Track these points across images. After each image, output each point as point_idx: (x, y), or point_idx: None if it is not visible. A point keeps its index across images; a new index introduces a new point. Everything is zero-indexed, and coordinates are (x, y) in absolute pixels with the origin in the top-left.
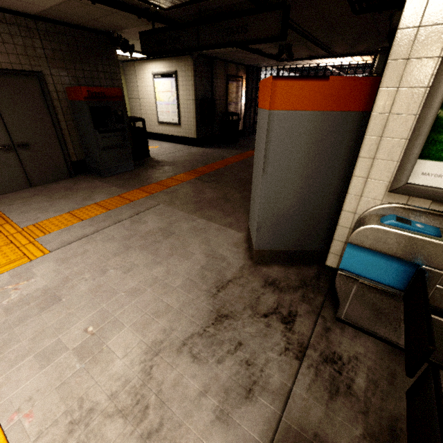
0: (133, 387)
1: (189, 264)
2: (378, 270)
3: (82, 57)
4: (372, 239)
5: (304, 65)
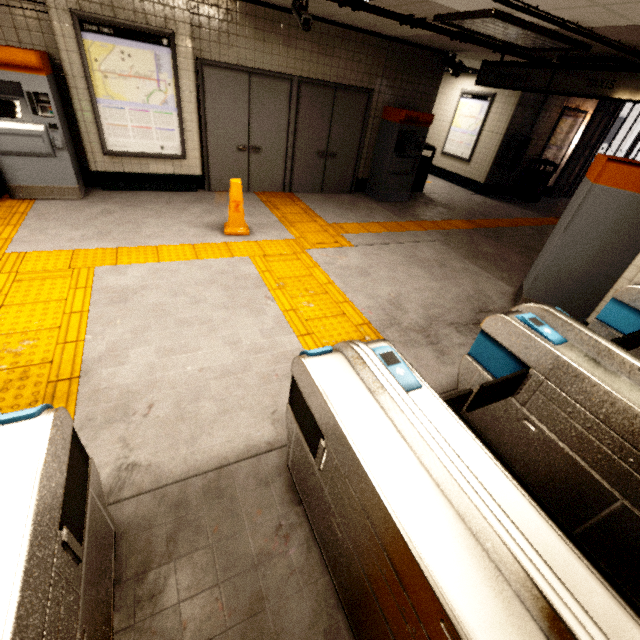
0: (421, 326)
1: (458, 290)
2: (627, 324)
3: (411, 76)
4: (631, 296)
5: None
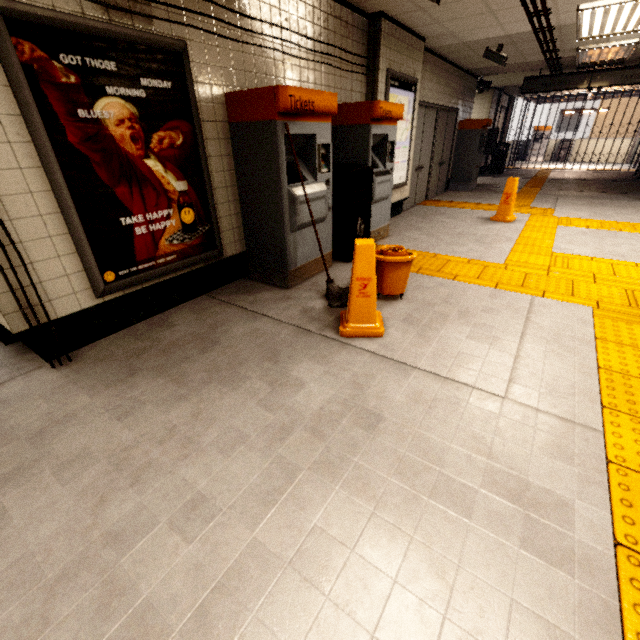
0: None
1: None
2: None
3: (467, 97)
4: None
5: (568, 93)
